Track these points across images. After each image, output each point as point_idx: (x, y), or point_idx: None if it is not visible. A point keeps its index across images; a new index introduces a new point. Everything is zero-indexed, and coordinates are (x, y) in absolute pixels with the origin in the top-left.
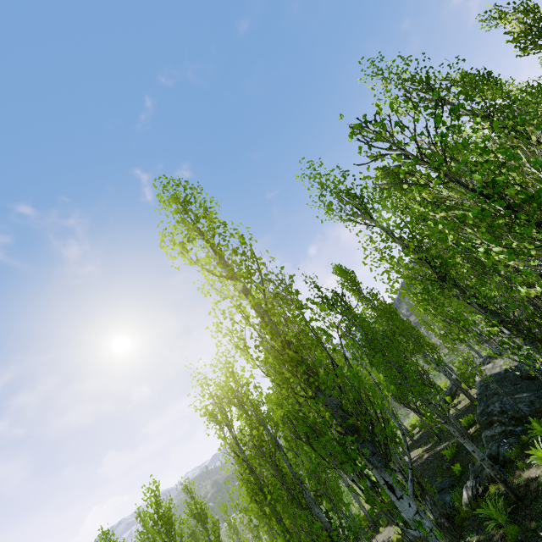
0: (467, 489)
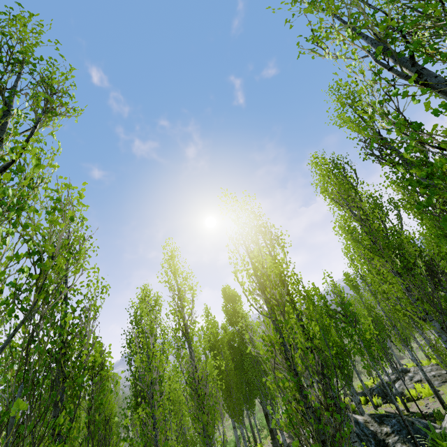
0: None
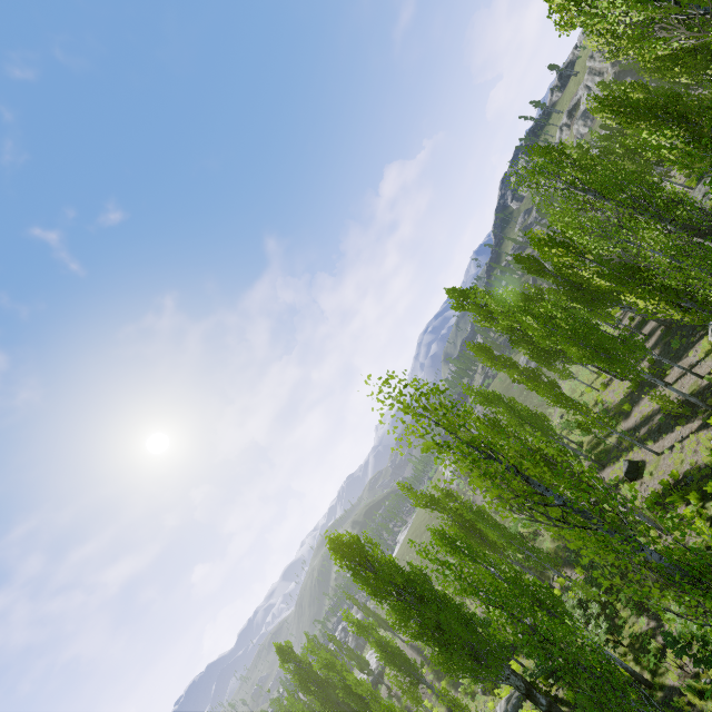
0: None
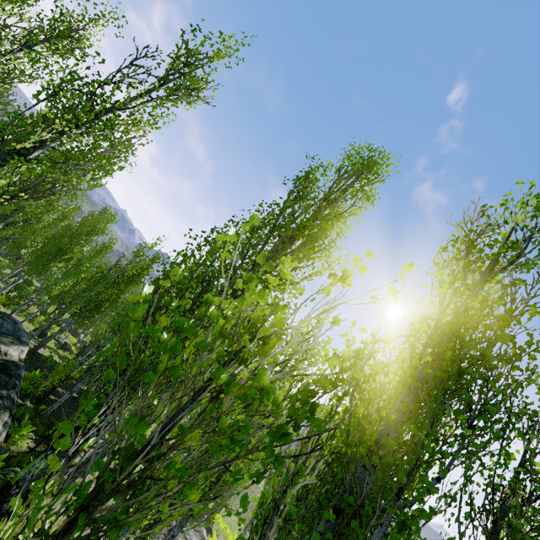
0: None
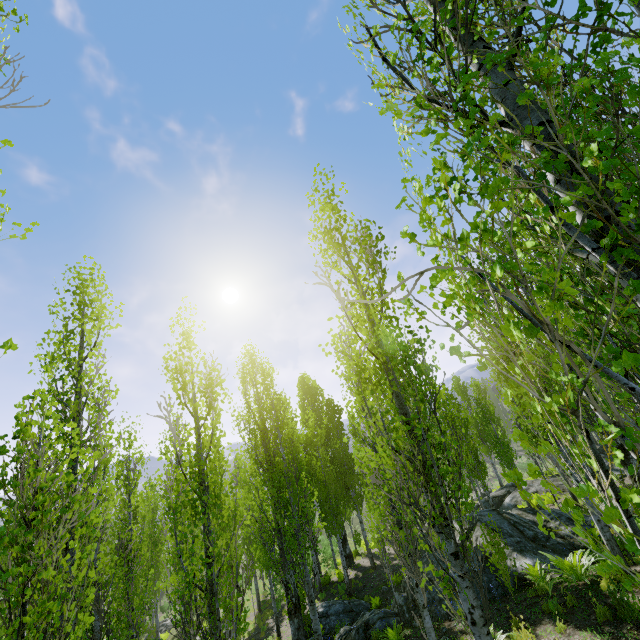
0: (338, 634)
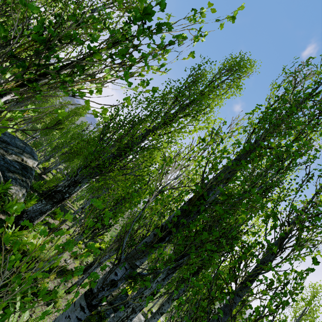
0: None
